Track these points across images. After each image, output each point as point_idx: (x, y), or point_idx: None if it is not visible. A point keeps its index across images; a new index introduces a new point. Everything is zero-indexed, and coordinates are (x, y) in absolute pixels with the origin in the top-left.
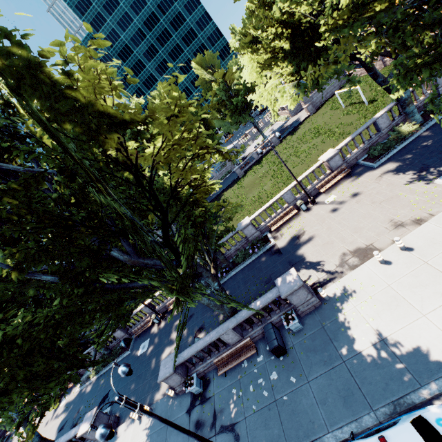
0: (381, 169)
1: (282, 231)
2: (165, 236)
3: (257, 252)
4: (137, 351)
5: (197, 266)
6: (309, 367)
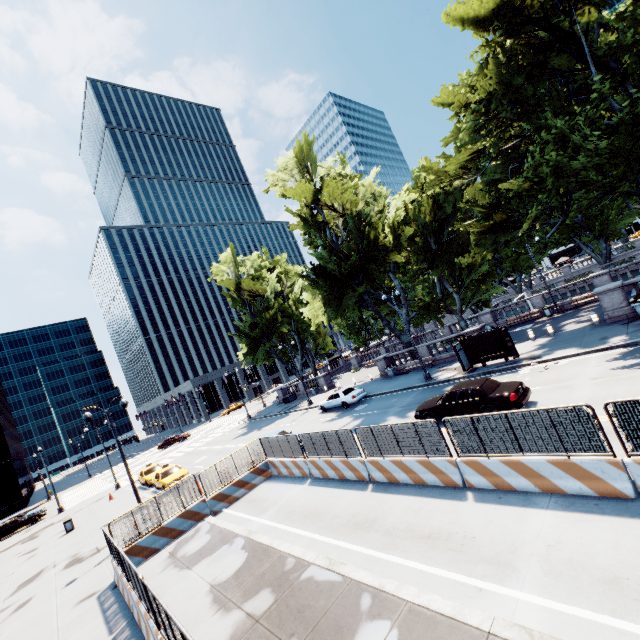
0: None
1: None
2: None
3: None
4: (512, 330)
5: None
6: None
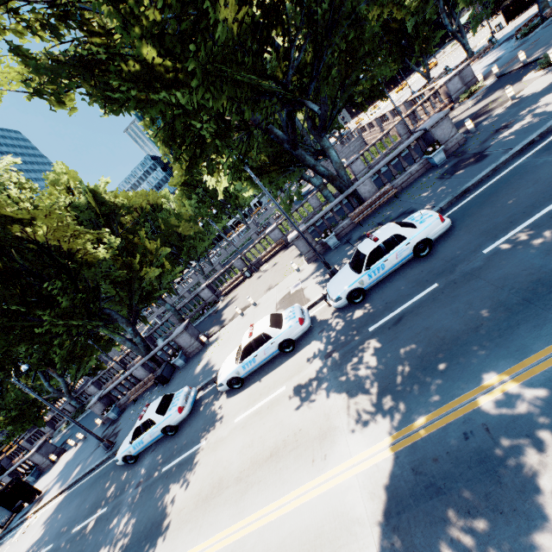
0: None
1: (229, 295)
2: (75, 287)
3: (206, 313)
4: None
5: (114, 314)
6: (171, 388)
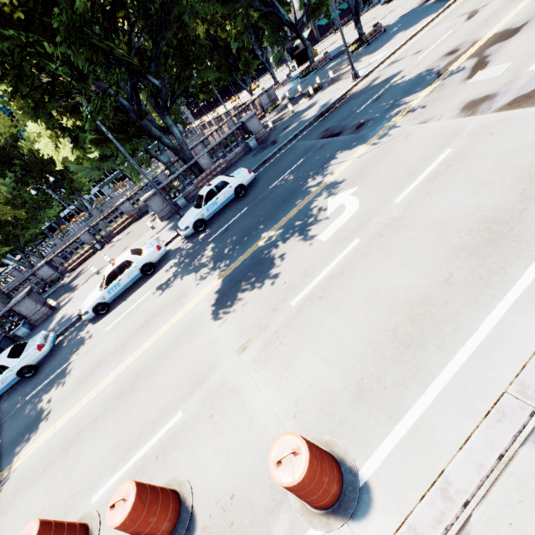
0: (151, 213)
1: (77, 269)
2: None
3: (49, 291)
4: None
5: None
6: None
